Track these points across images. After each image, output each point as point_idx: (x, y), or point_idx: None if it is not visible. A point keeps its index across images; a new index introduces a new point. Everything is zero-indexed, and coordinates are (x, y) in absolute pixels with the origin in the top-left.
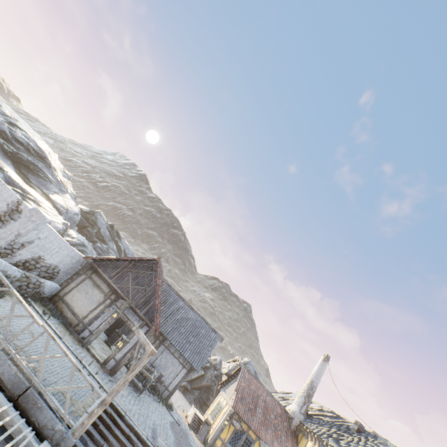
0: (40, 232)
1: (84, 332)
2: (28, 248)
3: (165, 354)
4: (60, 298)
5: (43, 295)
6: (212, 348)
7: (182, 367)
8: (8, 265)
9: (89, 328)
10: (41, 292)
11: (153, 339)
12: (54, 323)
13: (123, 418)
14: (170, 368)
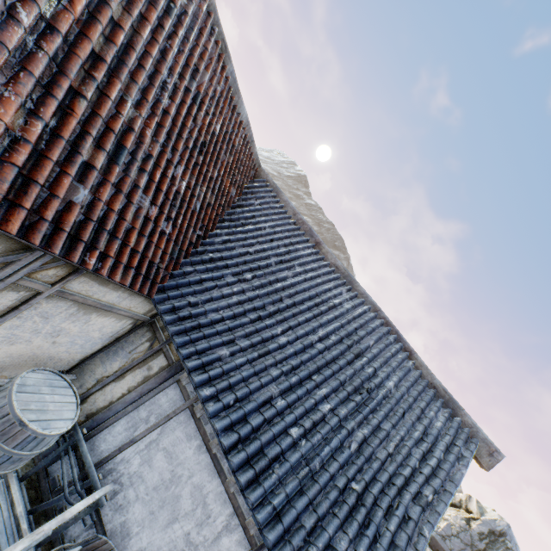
0: None
1: None
2: None
3: (176, 435)
4: None
5: None
6: (443, 497)
7: (244, 550)
8: None
9: None
10: None
11: (144, 343)
12: None
13: None
14: (178, 521)
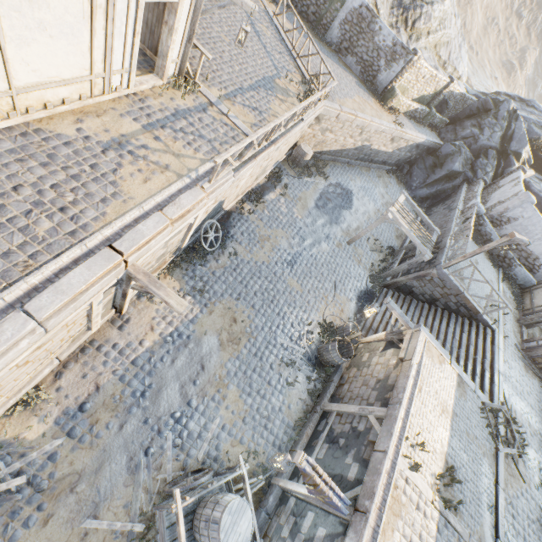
0: (523, 211)
1: (528, 315)
2: (512, 225)
3: None
4: (529, 290)
5: (516, 280)
6: None
7: None
8: (492, 230)
9: (534, 314)
10: (514, 275)
11: None
12: (506, 292)
13: (493, 345)
14: None
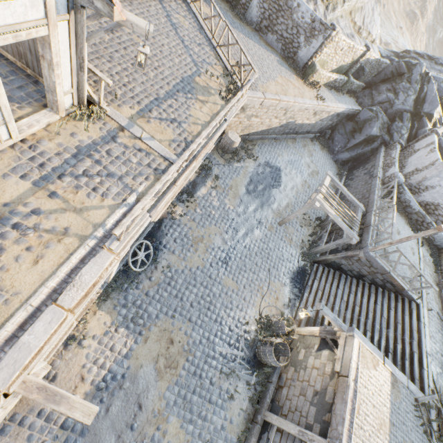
0: (440, 180)
1: None
2: (429, 193)
3: None
4: None
5: (433, 241)
6: None
7: None
8: (411, 198)
9: None
10: (431, 236)
11: None
12: (425, 255)
13: (419, 321)
14: None
